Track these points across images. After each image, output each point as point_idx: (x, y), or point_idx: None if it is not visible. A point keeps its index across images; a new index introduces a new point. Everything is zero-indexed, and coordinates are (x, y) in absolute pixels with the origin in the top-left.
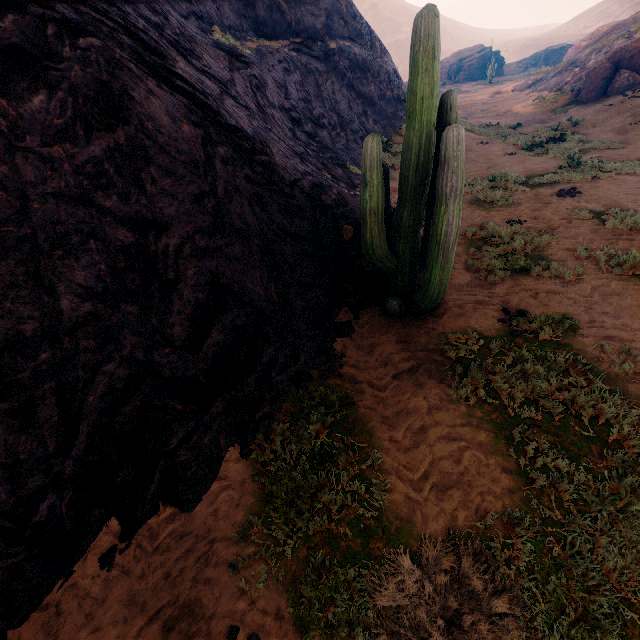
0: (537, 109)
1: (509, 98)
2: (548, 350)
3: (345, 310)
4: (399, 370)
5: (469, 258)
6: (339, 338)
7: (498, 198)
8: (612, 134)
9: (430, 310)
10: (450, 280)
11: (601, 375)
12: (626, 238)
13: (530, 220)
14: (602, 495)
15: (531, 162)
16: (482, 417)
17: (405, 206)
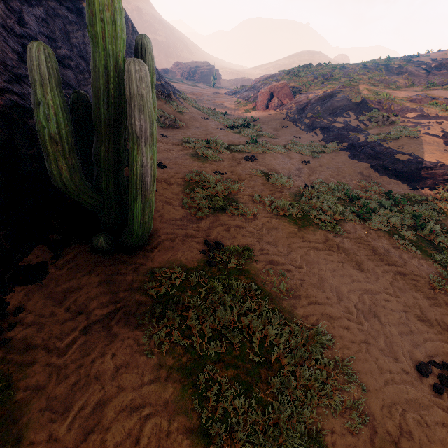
0: (237, 107)
1: (223, 97)
2: (233, 278)
3: (41, 249)
4: (93, 320)
5: (185, 197)
6: (20, 286)
7: (210, 155)
8: (272, 130)
9: (143, 244)
10: (167, 215)
11: (267, 296)
12: (279, 190)
13: (229, 173)
14: (268, 433)
15: (232, 136)
16: (173, 365)
17: (102, 140)
